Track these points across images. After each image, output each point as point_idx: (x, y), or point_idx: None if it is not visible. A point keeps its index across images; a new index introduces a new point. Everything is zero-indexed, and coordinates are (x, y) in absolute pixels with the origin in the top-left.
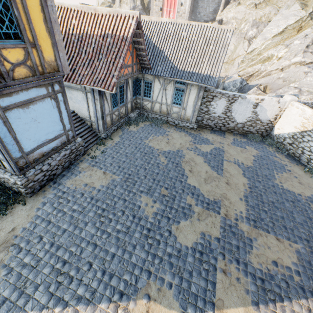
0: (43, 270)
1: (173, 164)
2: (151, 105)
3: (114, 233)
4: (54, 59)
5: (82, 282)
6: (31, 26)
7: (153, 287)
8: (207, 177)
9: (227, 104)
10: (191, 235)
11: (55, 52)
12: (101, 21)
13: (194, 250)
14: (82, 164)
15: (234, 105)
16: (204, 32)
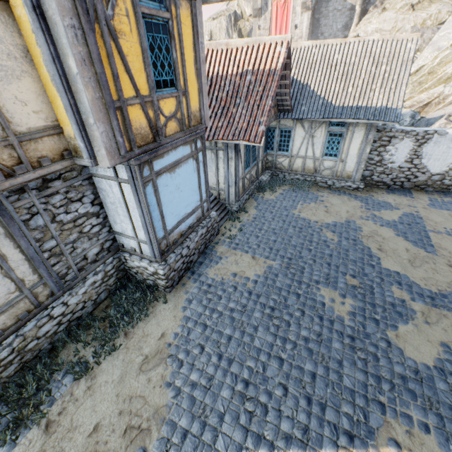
0: (221, 392)
1: (349, 241)
2: (290, 162)
3: (300, 341)
4: (198, 108)
5: (283, 414)
6: (184, 70)
7: (398, 428)
8: (411, 257)
9: (414, 146)
10: (426, 348)
11: (200, 99)
12: (236, 56)
13: (442, 371)
14: (219, 247)
15: (427, 147)
16: (369, 49)
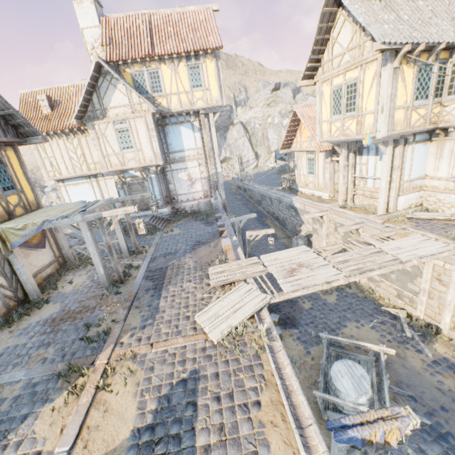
0: None
1: None
2: None
3: None
4: None
5: None
6: None
7: None
8: None
9: None
10: None
11: None
12: None
13: None
14: None
15: None
16: None
